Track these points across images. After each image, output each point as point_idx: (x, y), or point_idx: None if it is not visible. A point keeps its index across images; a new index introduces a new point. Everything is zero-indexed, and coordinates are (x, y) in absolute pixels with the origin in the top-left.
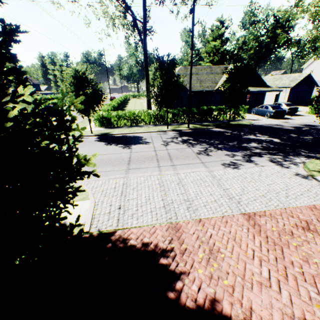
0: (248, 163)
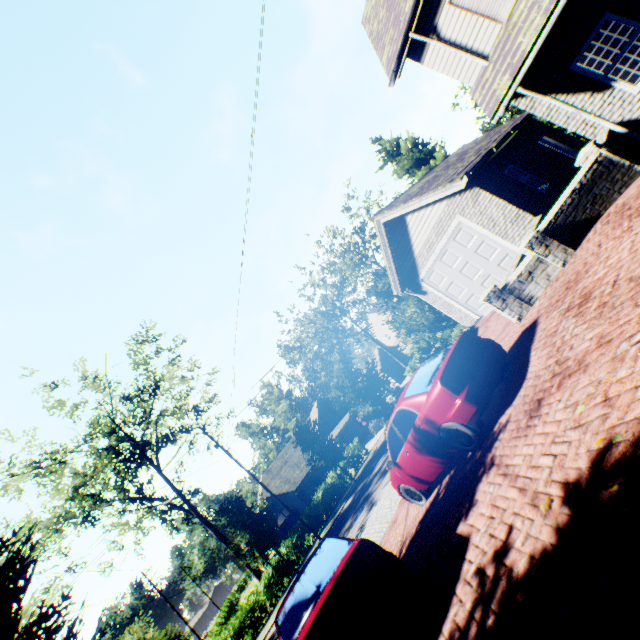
0: (370, 510)
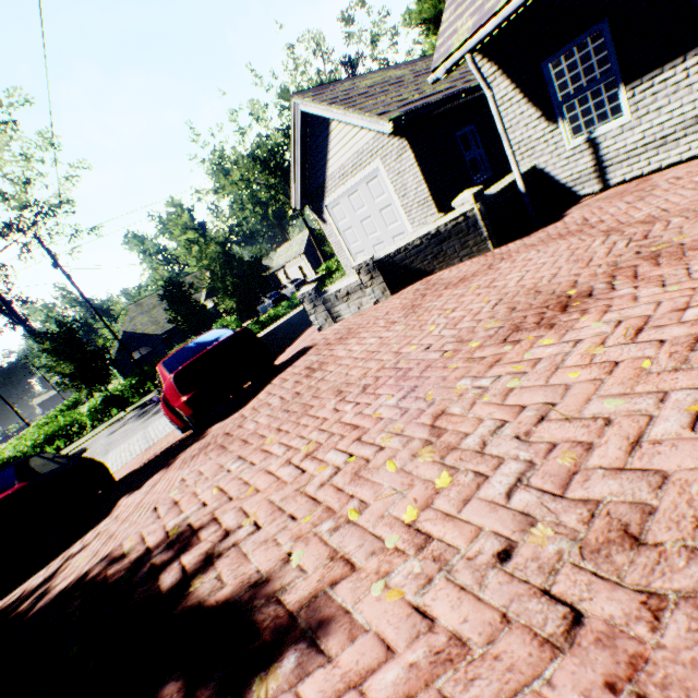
0: None
